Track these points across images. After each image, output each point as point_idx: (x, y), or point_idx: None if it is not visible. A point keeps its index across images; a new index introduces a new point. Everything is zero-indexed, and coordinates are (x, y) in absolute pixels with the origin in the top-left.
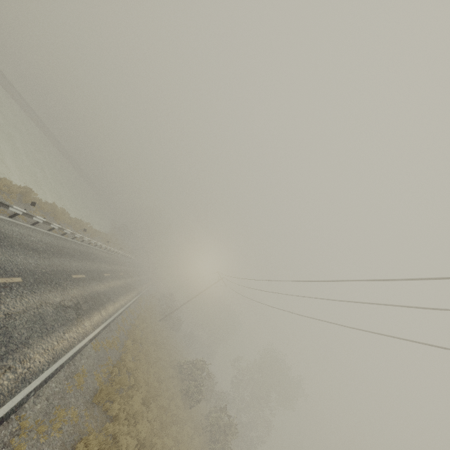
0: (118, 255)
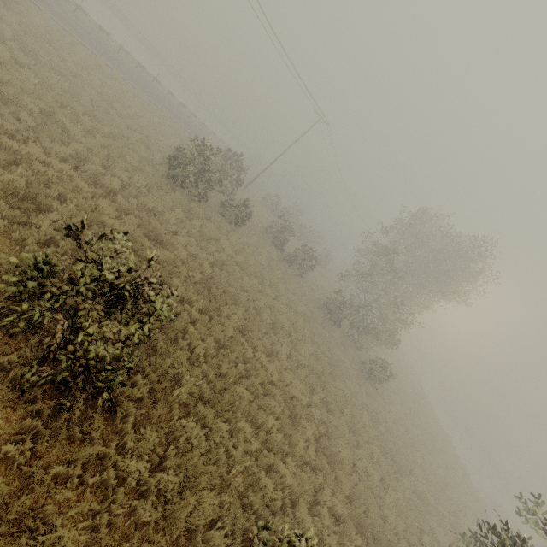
0: (210, 137)
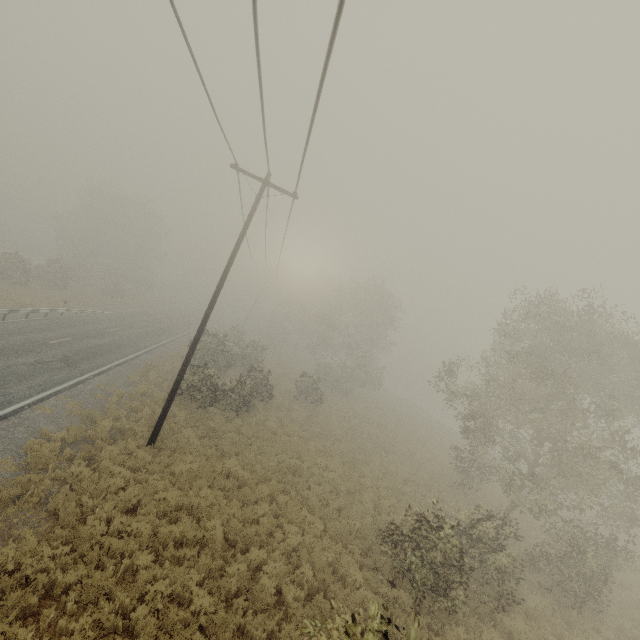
0: None
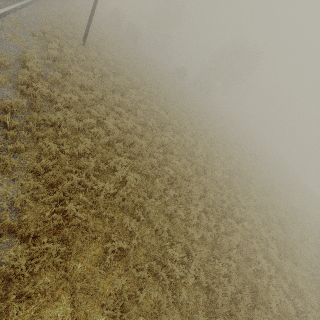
0: None
